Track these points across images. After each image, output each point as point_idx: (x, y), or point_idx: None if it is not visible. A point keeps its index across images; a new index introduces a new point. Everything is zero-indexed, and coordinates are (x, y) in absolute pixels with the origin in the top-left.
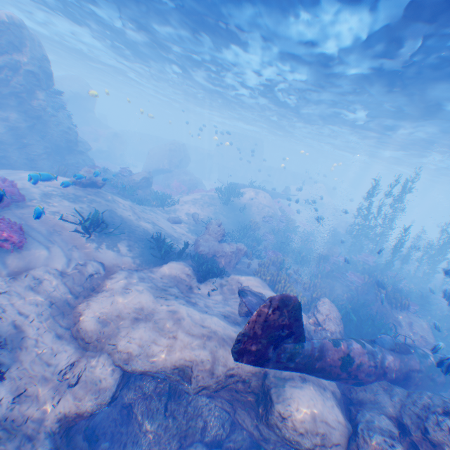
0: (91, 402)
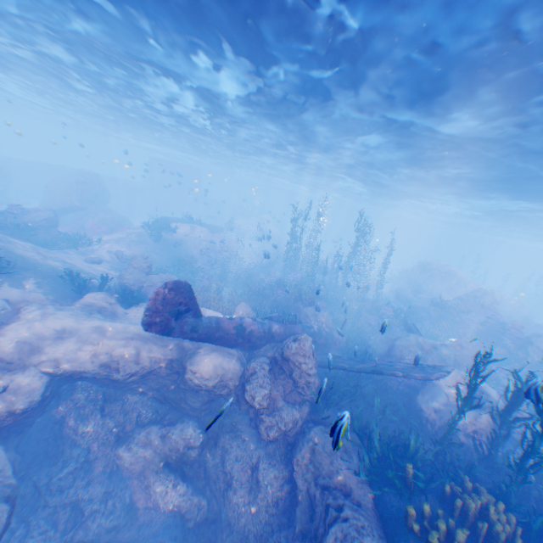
0: (22, 400)
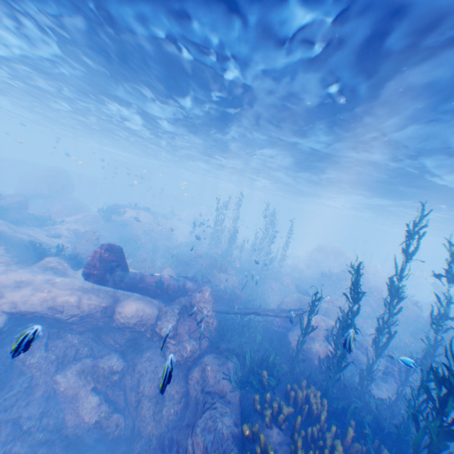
0: None
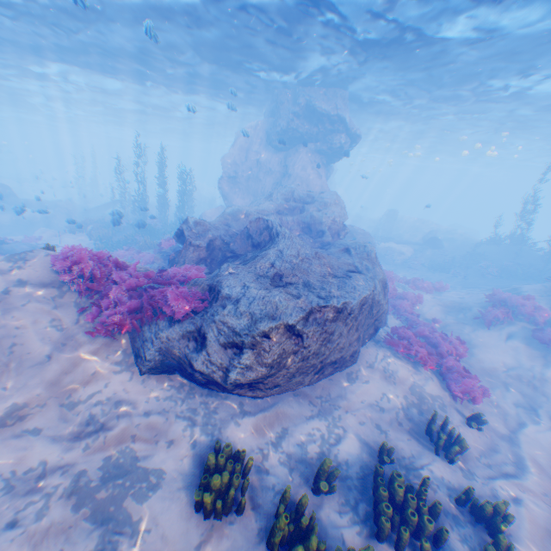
0: None
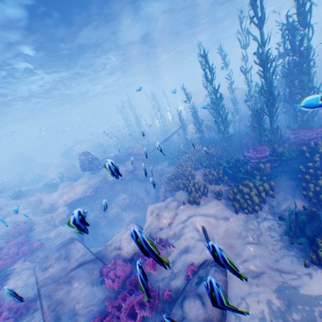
0: (64, 214)
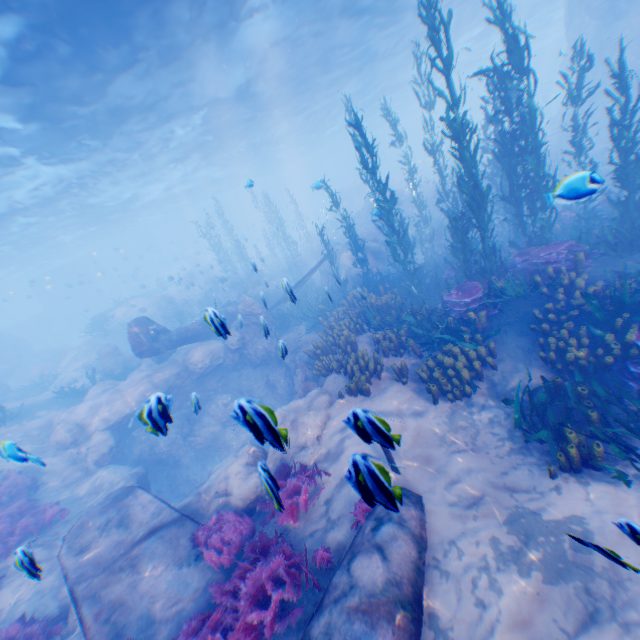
0: (105, 446)
